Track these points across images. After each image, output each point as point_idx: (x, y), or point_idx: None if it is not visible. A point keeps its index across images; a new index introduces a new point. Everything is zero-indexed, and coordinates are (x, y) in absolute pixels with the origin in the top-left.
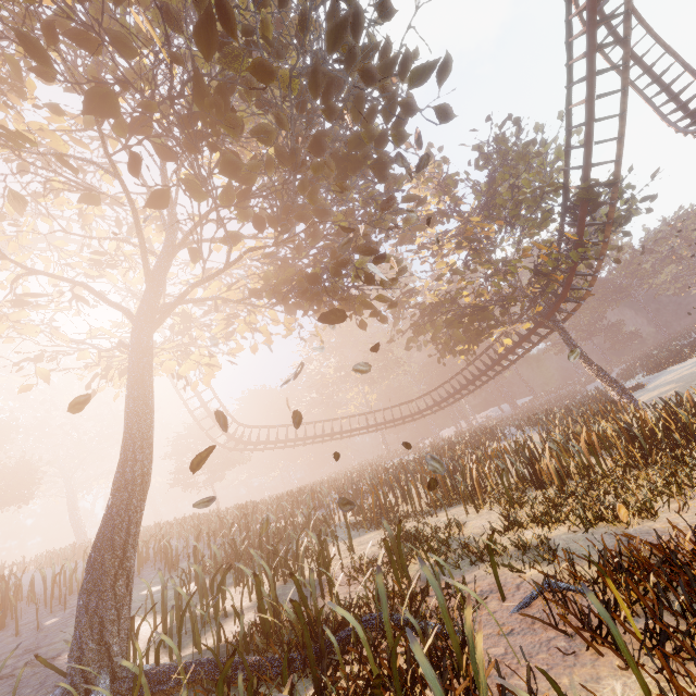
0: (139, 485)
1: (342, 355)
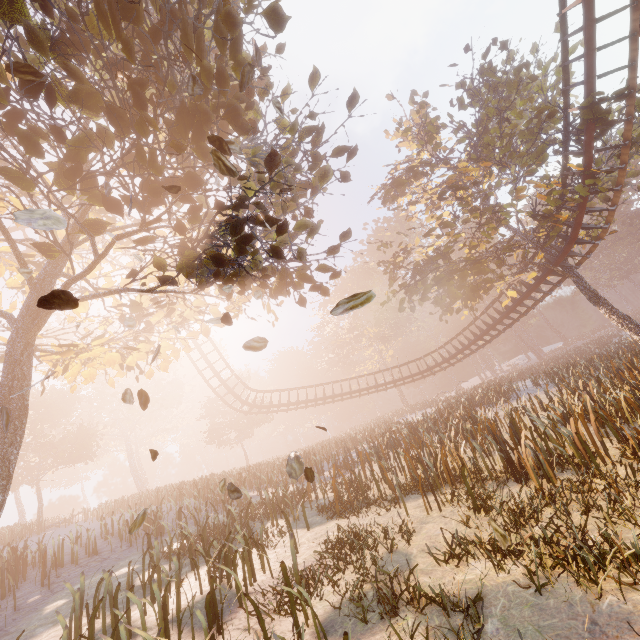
0: None
1: (354, 315)
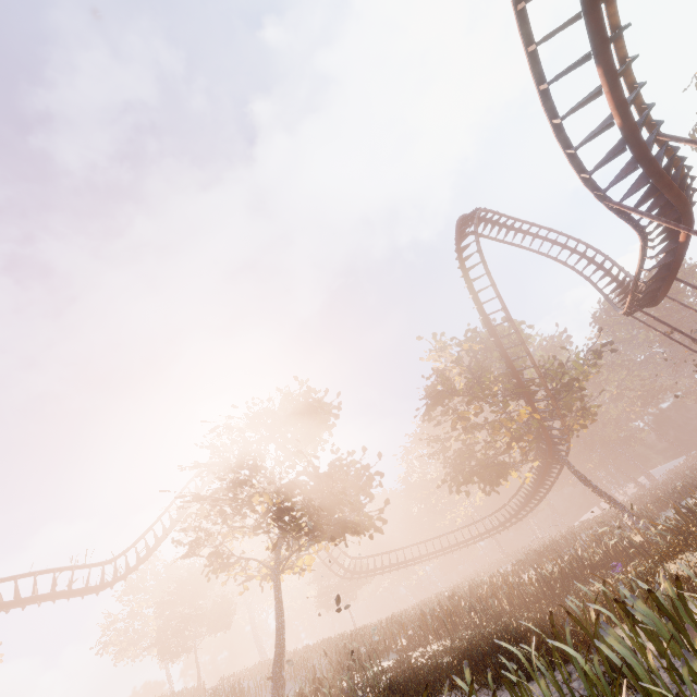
0: (282, 643)
1: (435, 464)
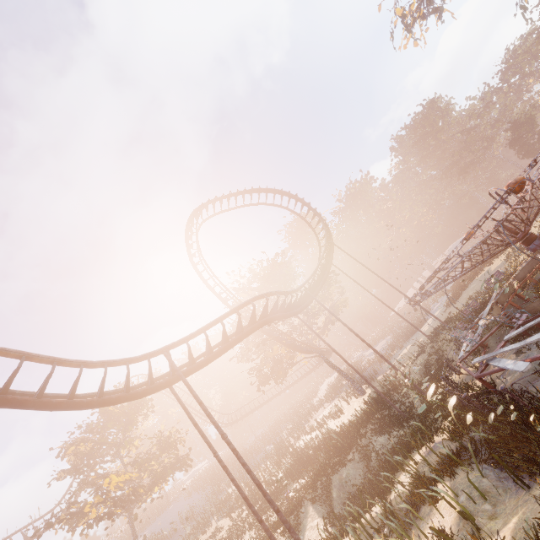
0: None
1: None
